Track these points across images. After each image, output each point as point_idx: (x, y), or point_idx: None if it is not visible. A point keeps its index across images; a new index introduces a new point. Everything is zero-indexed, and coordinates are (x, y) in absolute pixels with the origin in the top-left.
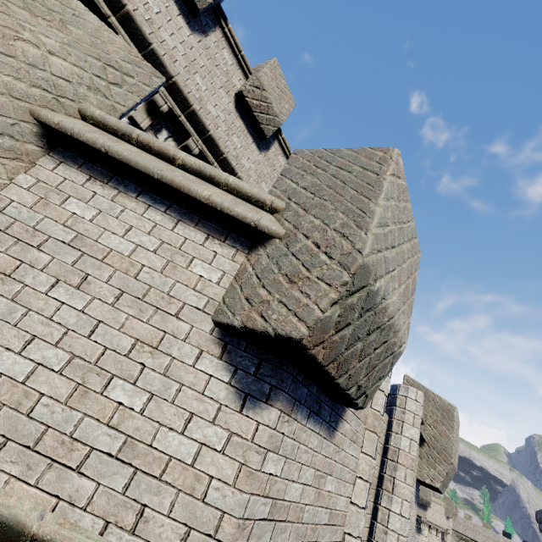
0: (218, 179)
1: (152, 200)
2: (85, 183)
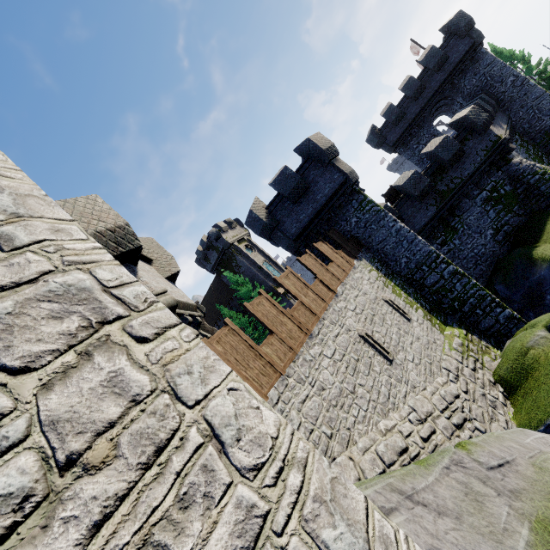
0: None
1: None
2: None
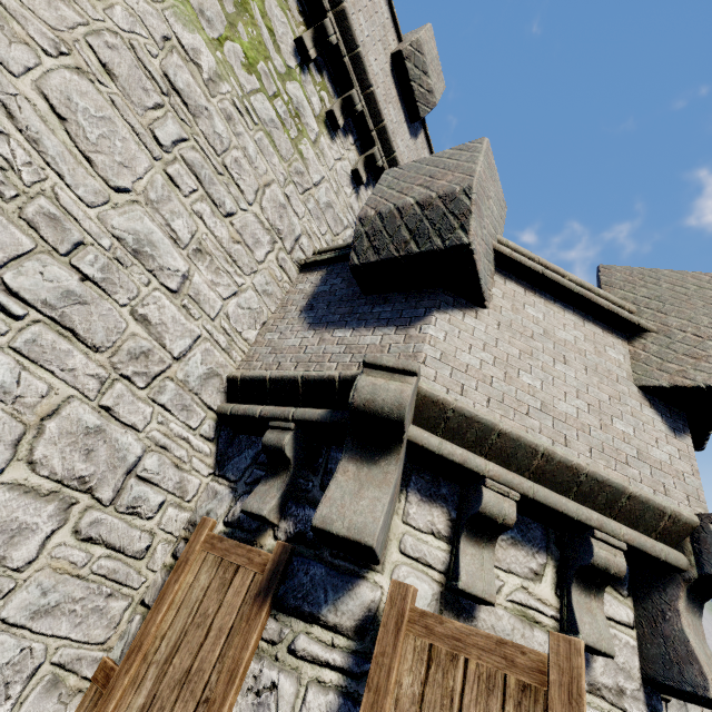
0: (593, 290)
1: (562, 306)
2: (525, 294)
